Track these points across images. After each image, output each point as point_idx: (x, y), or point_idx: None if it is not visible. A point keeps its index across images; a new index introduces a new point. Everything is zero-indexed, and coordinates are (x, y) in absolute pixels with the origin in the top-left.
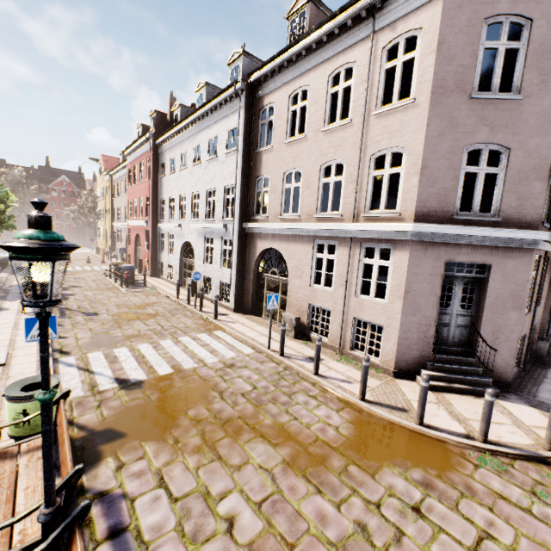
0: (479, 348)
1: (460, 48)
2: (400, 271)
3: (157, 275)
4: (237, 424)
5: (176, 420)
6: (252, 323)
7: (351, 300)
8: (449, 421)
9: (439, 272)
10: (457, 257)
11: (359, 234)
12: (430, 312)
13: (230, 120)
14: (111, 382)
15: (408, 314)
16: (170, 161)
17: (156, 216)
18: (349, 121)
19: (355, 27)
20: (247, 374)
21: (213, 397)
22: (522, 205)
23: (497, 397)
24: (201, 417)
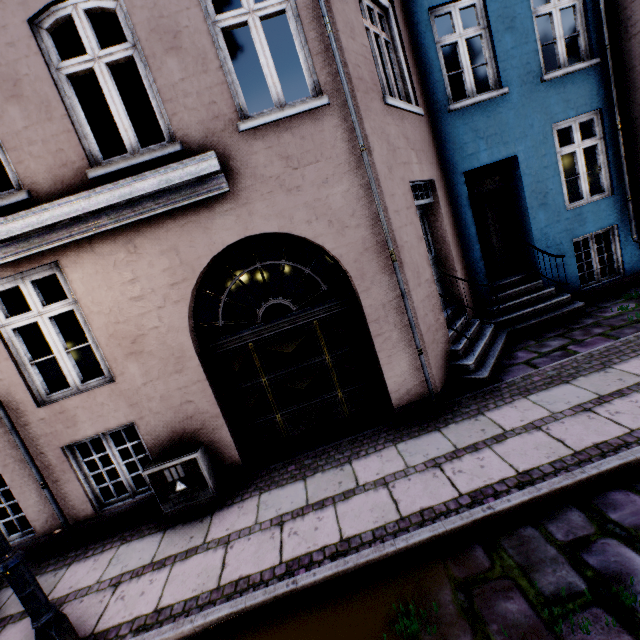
0: None
1: None
2: None
3: None
4: None
5: None
6: None
7: None
8: None
9: None
10: None
11: None
12: None
13: None
14: None
15: None
16: None
17: None
18: None
19: None
20: None
21: None
22: None
23: None
24: None
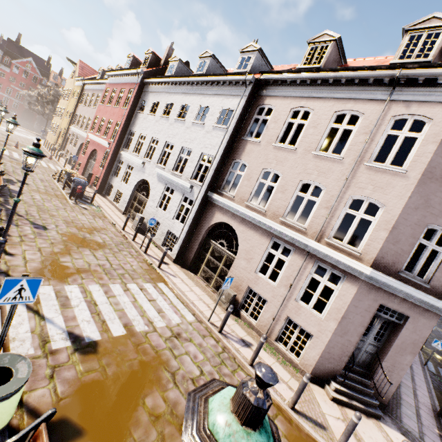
0: (376, 374)
1: None
2: (344, 299)
3: (103, 193)
4: None
5: (135, 413)
6: (190, 281)
7: (290, 302)
8: None
9: (372, 310)
10: (389, 304)
11: (318, 253)
12: (354, 338)
13: (228, 100)
14: (64, 338)
15: (337, 335)
16: (153, 103)
17: (120, 143)
18: (341, 158)
19: (374, 86)
20: (193, 351)
21: (166, 380)
22: None
23: (379, 419)
24: (158, 410)
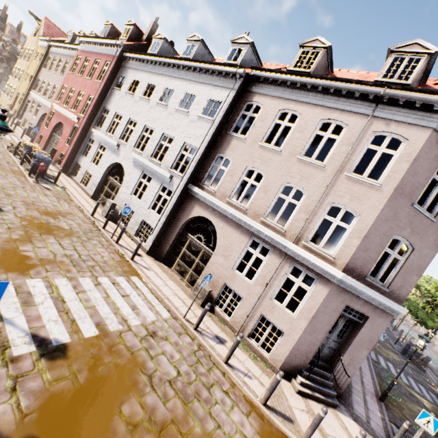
0: (336, 368)
1: (423, 170)
2: (316, 300)
3: (69, 173)
4: (172, 434)
5: (111, 423)
6: (164, 274)
7: (265, 300)
8: (319, 437)
9: (339, 311)
10: (354, 305)
11: (295, 255)
12: (321, 335)
13: (216, 91)
14: (27, 342)
15: (307, 333)
16: (132, 81)
17: (92, 119)
18: (323, 166)
19: (359, 100)
20: (170, 351)
21: (143, 384)
22: (402, 286)
23: (336, 407)
24: (136, 418)
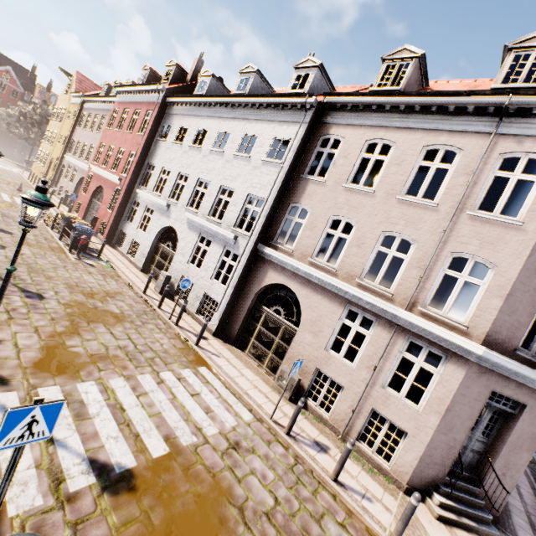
0: (487, 479)
1: None
2: (448, 386)
3: (113, 243)
4: None
5: None
6: (238, 361)
7: (375, 389)
8: None
9: (483, 399)
10: (503, 390)
11: (410, 326)
12: (461, 435)
13: (282, 127)
14: (85, 471)
15: (440, 432)
16: (179, 129)
17: (135, 178)
18: (435, 205)
19: (474, 116)
20: (260, 468)
21: (234, 521)
22: None
23: None
24: None
